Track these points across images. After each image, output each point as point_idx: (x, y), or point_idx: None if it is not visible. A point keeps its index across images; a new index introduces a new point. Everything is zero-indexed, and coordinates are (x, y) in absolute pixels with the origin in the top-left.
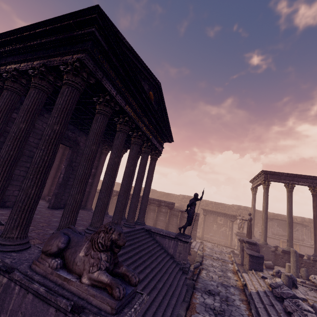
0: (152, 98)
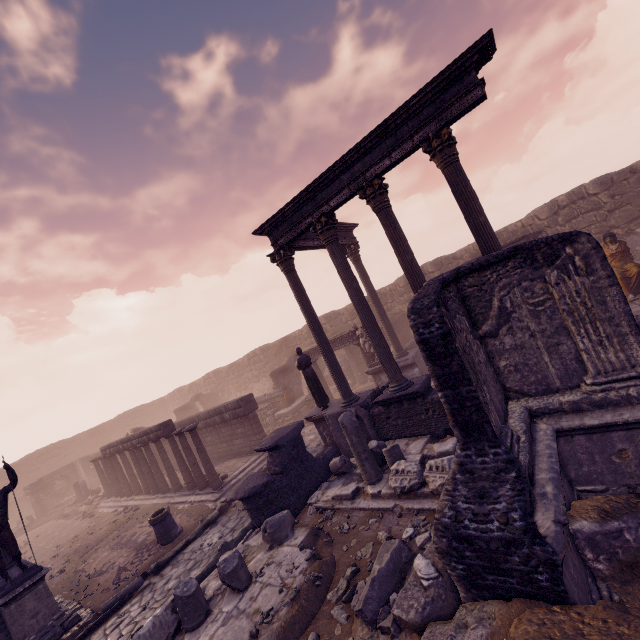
0: None
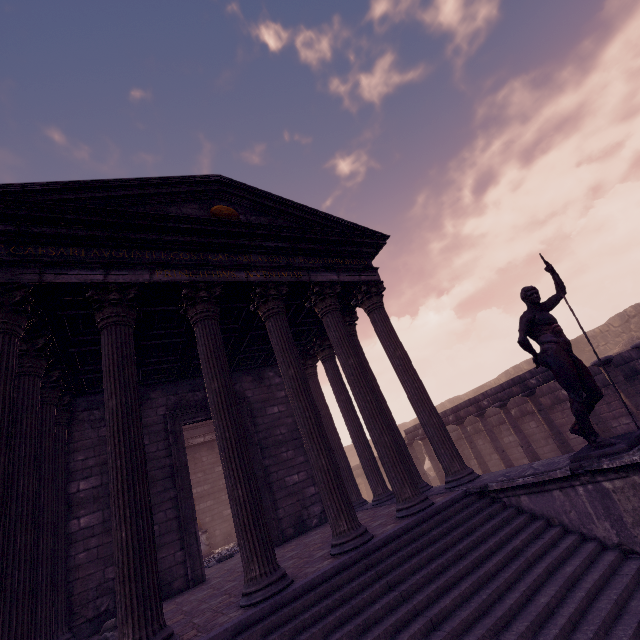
0: (229, 212)
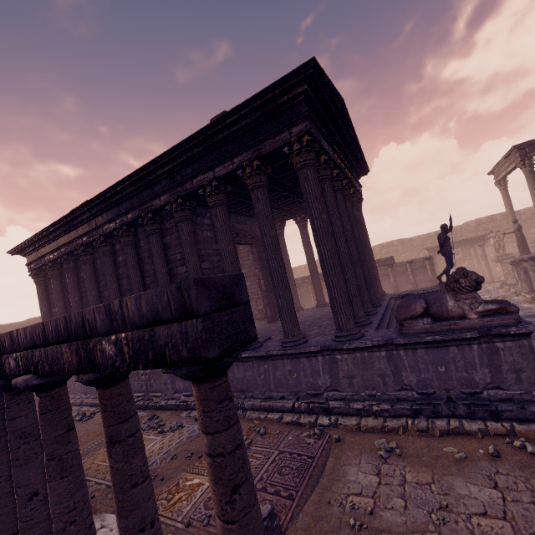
0: None
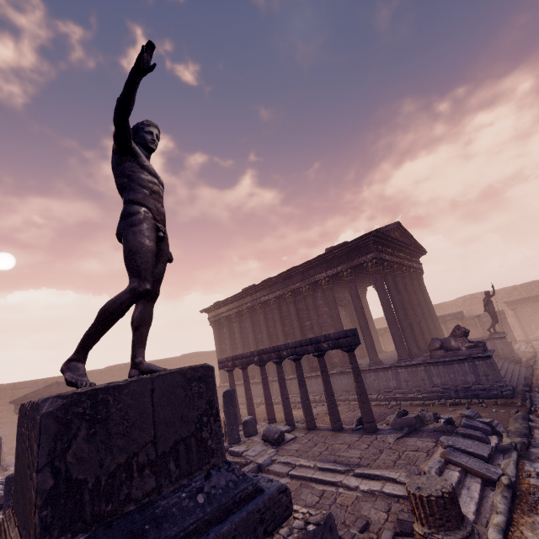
0: (398, 236)
